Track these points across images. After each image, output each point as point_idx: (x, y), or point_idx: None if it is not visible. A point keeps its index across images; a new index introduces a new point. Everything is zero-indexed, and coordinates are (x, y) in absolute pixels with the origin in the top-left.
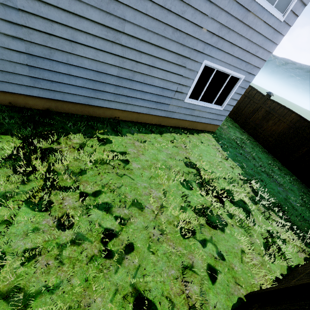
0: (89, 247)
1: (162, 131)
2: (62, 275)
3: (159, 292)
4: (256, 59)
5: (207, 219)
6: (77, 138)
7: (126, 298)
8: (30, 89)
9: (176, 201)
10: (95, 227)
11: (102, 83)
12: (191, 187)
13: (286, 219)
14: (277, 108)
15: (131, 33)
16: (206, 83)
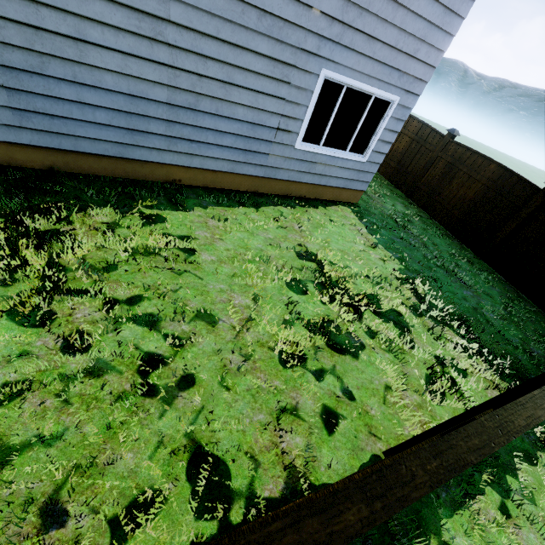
0: (117, 380)
1: (260, 203)
2: (67, 420)
3: (234, 446)
4: (417, 64)
5: (329, 339)
6: (103, 215)
7: (176, 454)
8: (14, 131)
9: (276, 311)
10: (128, 350)
11: (143, 117)
12: (305, 290)
13: (471, 340)
14: (465, 156)
15: (183, 21)
16: (330, 112)
